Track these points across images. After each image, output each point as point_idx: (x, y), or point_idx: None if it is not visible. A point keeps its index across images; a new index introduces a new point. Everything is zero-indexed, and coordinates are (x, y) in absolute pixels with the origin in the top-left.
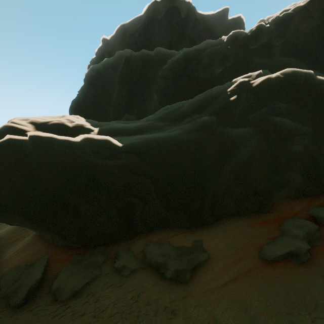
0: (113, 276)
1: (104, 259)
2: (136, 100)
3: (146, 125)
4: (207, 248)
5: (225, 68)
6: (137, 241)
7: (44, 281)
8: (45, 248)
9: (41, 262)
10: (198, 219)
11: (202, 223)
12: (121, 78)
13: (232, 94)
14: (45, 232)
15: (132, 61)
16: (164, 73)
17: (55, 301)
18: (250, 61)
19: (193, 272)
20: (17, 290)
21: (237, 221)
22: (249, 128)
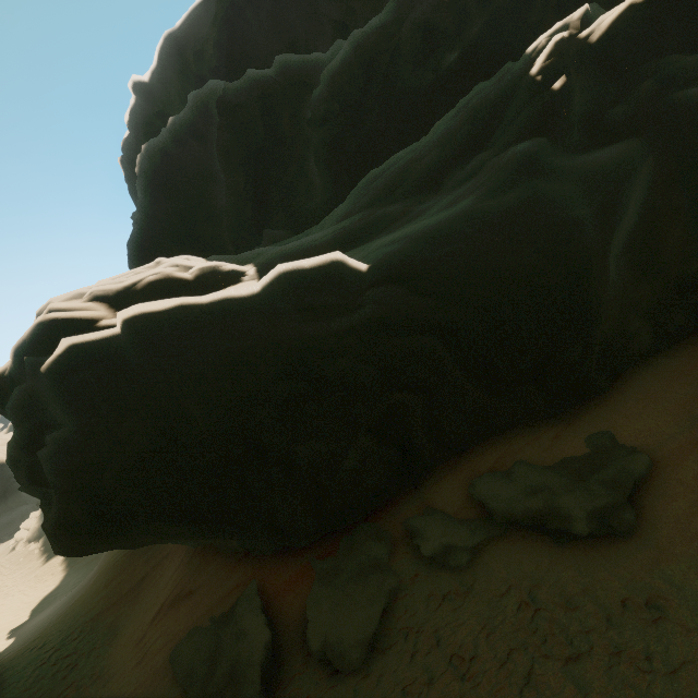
0: (432, 576)
1: (388, 549)
2: (275, 194)
3: (359, 222)
4: (635, 443)
5: (465, 45)
6: (438, 485)
7: (281, 641)
8: (236, 571)
9: (247, 603)
10: (571, 390)
11: (581, 395)
12: (224, 151)
13: (547, 79)
14: (226, 536)
15: (234, 104)
16: (319, 110)
17: (336, 675)
18: (529, 5)
19: (634, 504)
20: (235, 682)
21: (667, 365)
22: (629, 141)
